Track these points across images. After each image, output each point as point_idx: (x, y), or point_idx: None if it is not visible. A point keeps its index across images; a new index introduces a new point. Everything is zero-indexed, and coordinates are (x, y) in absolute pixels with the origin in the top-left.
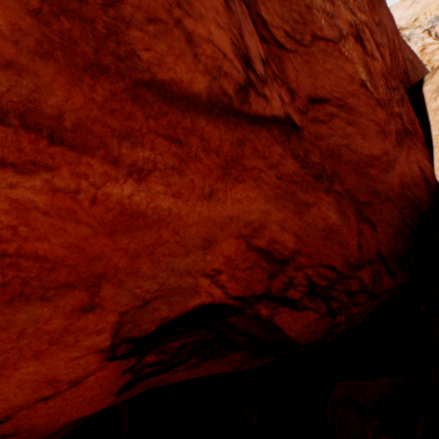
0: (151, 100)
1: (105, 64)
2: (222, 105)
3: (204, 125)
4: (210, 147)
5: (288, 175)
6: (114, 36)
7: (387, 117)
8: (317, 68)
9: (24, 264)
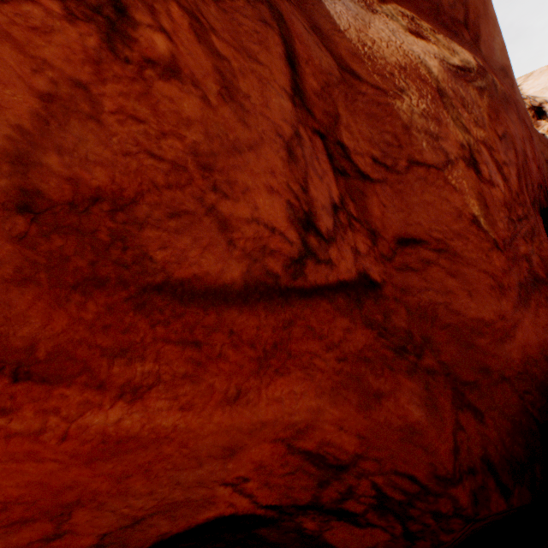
0: (162, 304)
1: (103, 274)
2: (264, 287)
3: (236, 316)
4: (242, 339)
5: (356, 351)
6: (120, 242)
7: (507, 264)
8: (412, 200)
9: None
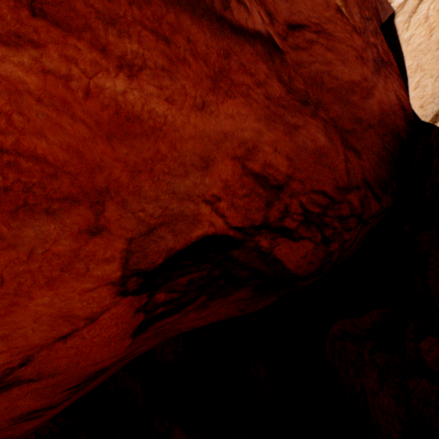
0: None
1: None
2: (204, 5)
3: (189, 25)
4: (197, 52)
5: (275, 97)
6: None
7: (363, 45)
8: None
9: (24, 165)
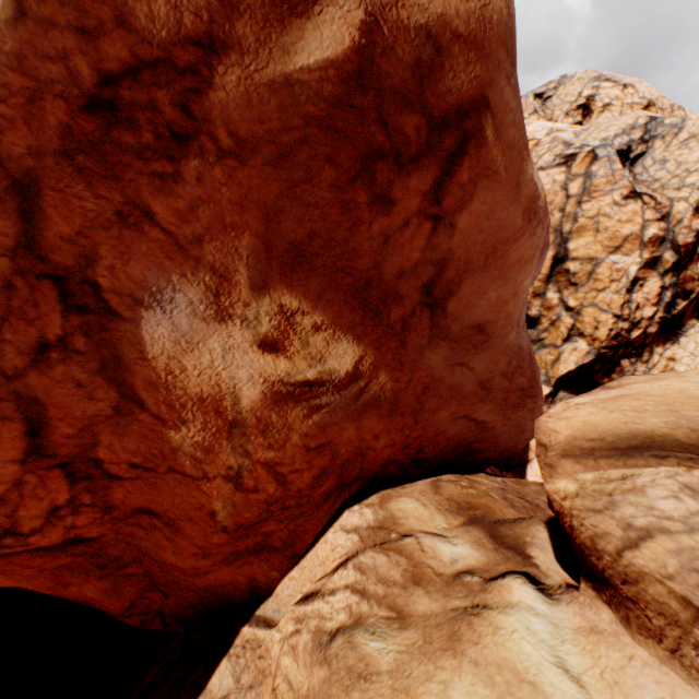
0: None
1: None
2: None
3: None
4: None
5: (60, 565)
6: None
7: (229, 540)
8: (166, 489)
9: None
